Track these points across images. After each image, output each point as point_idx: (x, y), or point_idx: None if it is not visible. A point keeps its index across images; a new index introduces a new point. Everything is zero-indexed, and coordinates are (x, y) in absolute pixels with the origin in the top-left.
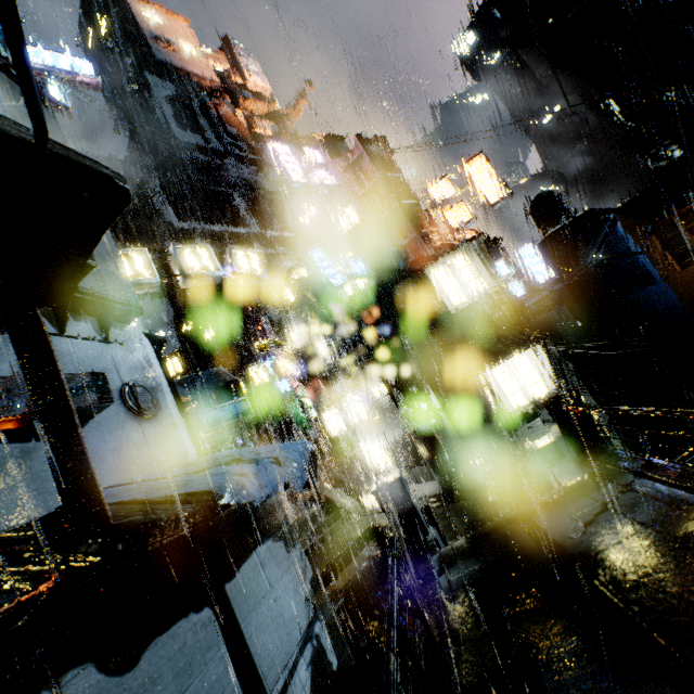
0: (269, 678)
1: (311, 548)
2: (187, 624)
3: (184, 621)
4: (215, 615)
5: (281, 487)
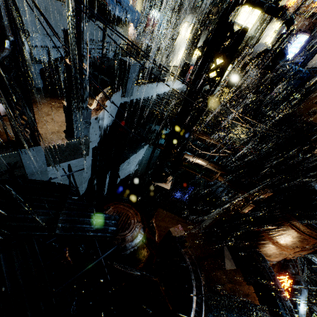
0: (107, 45)
1: None
2: (99, 22)
3: (98, 22)
4: (103, 27)
5: (123, 17)
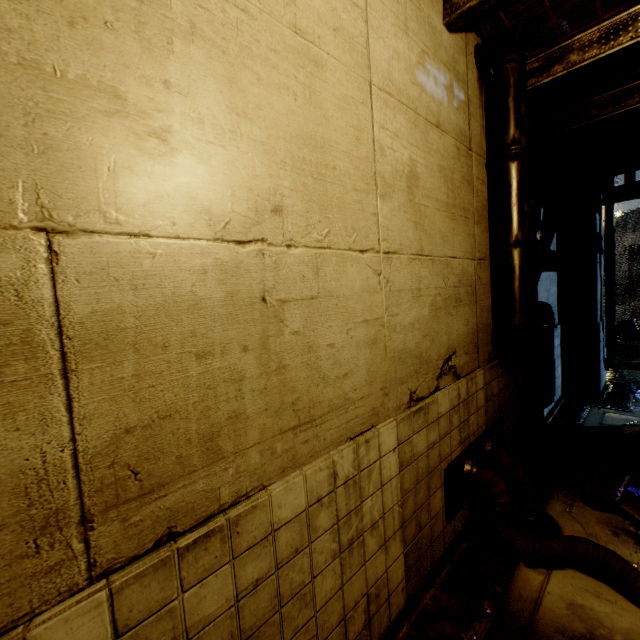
0: None
1: None
2: None
3: None
4: None
5: None
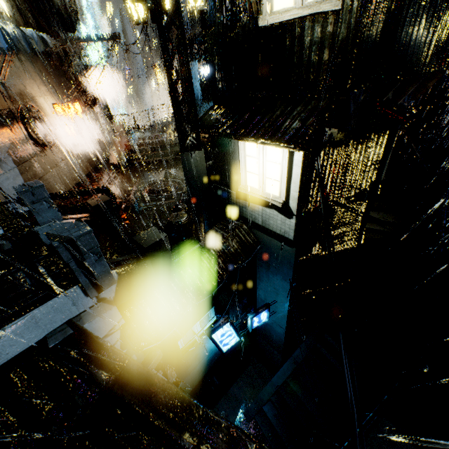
0: None
1: (156, 161)
2: None
3: None
4: None
5: None
